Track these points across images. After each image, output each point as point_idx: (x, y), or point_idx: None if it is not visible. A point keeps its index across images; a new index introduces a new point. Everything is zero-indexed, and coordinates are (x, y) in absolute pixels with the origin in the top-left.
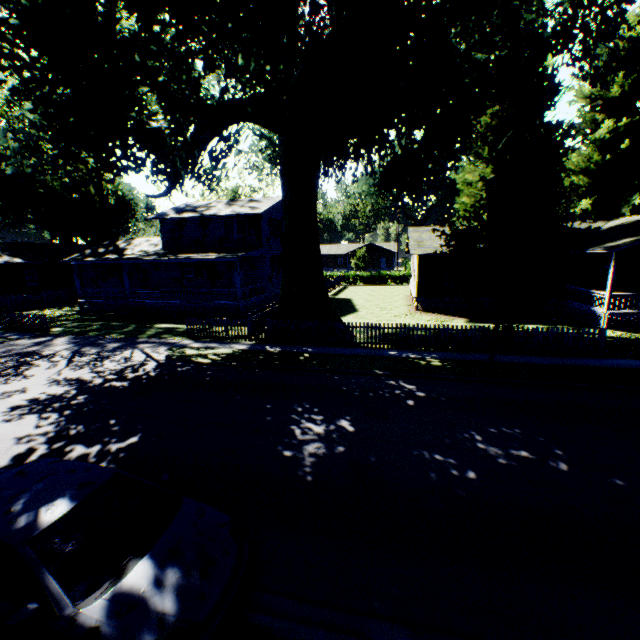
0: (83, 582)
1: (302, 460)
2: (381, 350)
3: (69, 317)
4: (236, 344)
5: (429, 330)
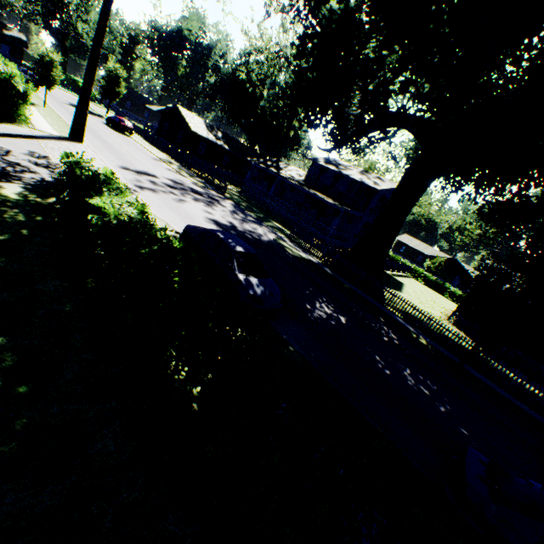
0: (241, 270)
1: (313, 312)
2: (394, 314)
3: (233, 192)
4: (311, 256)
5: (436, 324)
